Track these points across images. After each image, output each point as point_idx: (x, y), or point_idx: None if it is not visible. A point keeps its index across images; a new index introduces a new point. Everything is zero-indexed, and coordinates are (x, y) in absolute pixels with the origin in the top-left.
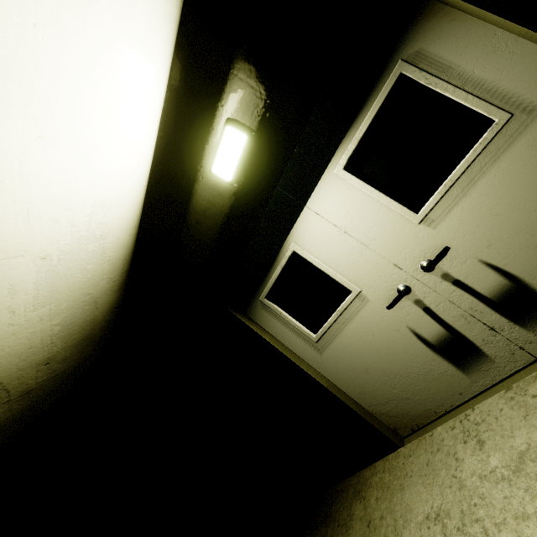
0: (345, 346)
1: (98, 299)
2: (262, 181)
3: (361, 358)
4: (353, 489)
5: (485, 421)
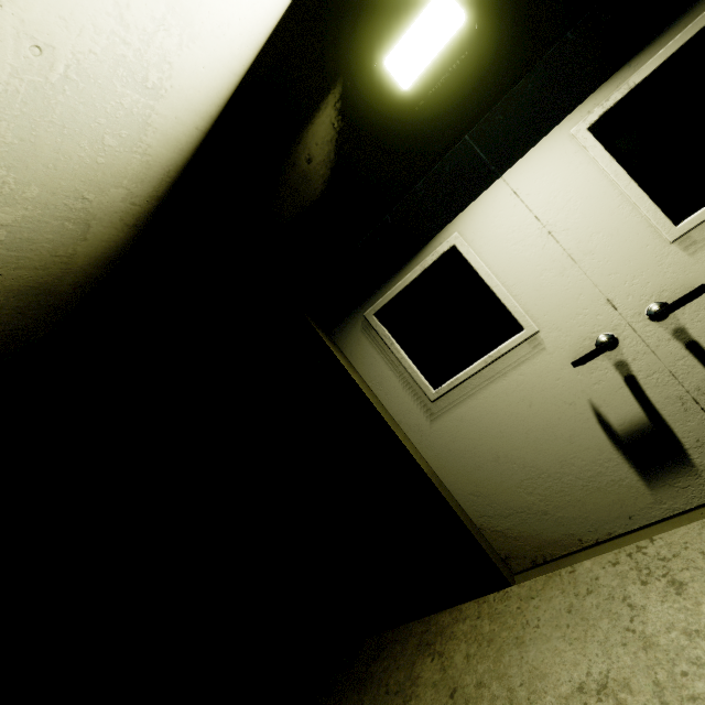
0: (477, 416)
1: (94, 221)
2: (452, 113)
3: (496, 439)
4: (417, 640)
5: (680, 556)
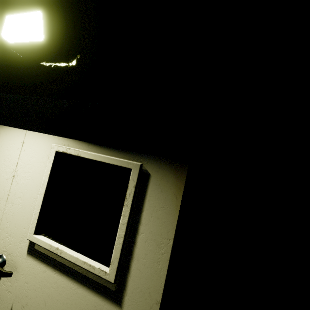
0: None
1: None
2: (27, 78)
3: None
4: None
5: None
